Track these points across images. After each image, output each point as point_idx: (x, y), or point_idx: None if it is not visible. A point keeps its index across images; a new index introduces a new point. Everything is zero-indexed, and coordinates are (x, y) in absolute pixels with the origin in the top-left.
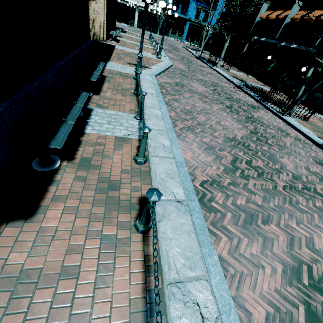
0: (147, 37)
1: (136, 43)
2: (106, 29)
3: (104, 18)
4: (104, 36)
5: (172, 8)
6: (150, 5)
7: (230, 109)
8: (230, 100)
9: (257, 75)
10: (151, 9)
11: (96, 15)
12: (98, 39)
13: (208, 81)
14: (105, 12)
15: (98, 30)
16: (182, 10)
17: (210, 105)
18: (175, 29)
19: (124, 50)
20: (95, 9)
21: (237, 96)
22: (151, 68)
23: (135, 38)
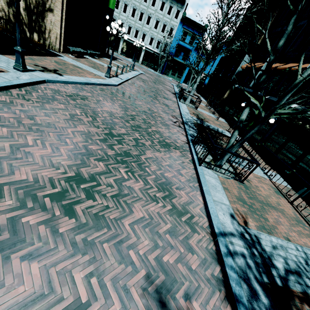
0: (138, 69)
1: (106, 65)
2: (64, 41)
3: (61, 31)
4: (61, 48)
5: (174, 54)
6: (155, 48)
7: (109, 137)
8: (137, 129)
9: (229, 121)
10: (137, 43)
11: (53, 26)
12: (53, 49)
13: (143, 107)
14: (63, 26)
15: (54, 41)
16: (184, 57)
17: (75, 124)
18: (175, 71)
19: (67, 61)
20: (52, 21)
21: (162, 129)
22: (62, 76)
23: (117, 64)
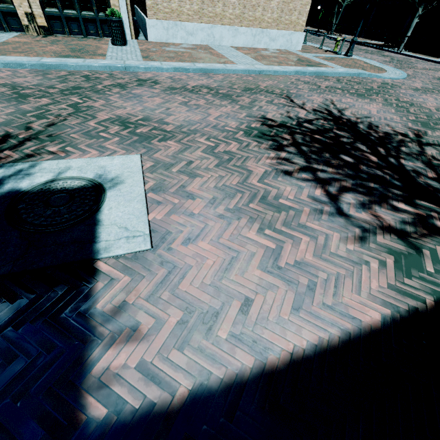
0: None
1: None
2: None
3: None
4: None
5: None
6: None
7: None
8: None
9: (313, 25)
10: None
11: None
12: None
13: None
14: None
15: None
16: None
17: None
18: None
19: None
20: None
21: None
22: None
23: None
